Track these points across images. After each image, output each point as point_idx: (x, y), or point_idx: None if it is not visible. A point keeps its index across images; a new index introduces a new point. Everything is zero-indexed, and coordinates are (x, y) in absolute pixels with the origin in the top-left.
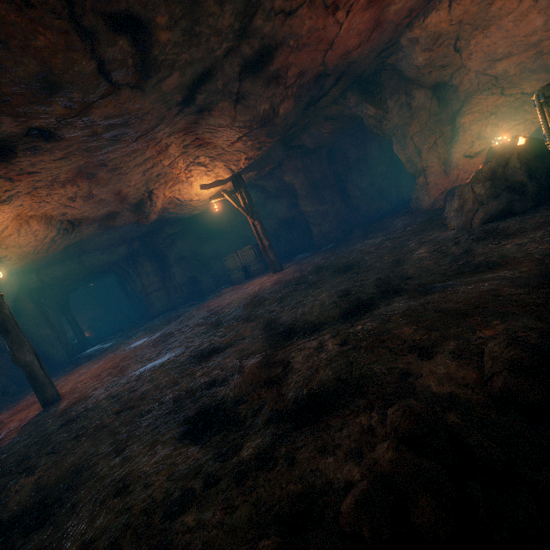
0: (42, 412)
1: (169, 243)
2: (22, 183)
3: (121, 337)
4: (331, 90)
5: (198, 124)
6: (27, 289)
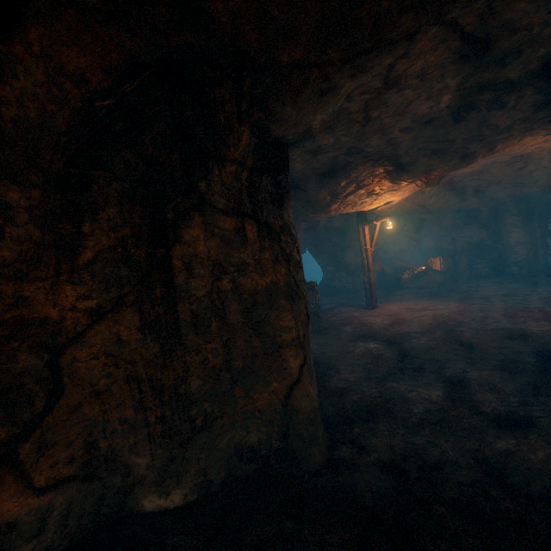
0: None
1: None
2: None
3: (546, 412)
4: None
5: (451, 190)
6: None
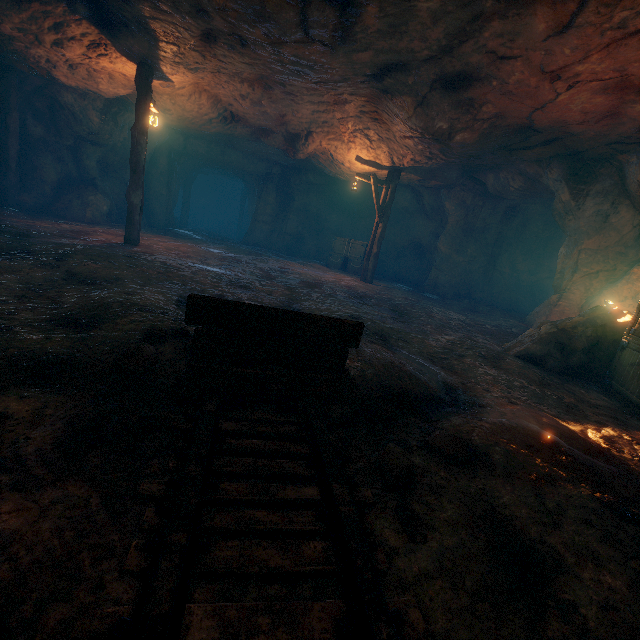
0: (122, 244)
1: (304, 189)
2: (211, 63)
3: (211, 239)
4: (536, 148)
5: (380, 100)
6: (171, 146)
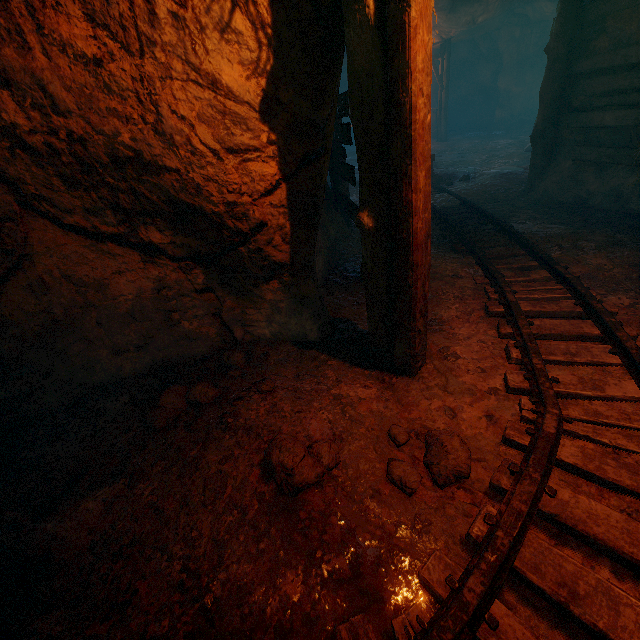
0: None
1: None
2: None
3: None
4: None
5: None
6: None
